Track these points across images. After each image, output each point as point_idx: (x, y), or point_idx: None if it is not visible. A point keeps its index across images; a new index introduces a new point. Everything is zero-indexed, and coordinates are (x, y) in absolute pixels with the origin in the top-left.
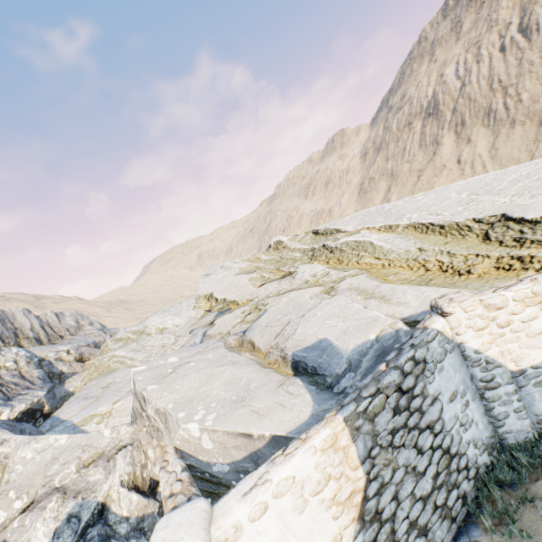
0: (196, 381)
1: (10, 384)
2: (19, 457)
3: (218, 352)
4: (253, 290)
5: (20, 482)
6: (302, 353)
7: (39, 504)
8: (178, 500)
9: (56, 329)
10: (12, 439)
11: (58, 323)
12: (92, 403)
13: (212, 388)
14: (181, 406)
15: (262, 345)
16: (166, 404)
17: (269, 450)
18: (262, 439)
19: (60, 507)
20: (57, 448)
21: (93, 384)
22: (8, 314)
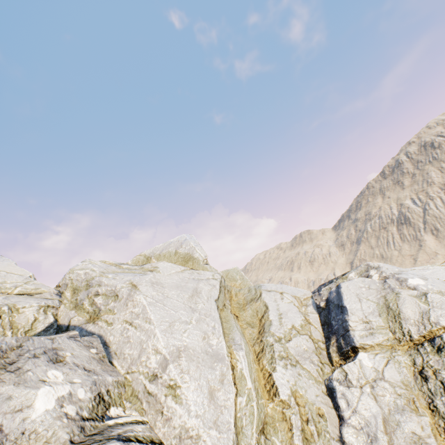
0: None
1: None
2: None
3: None
4: None
5: None
6: None
7: None
8: None
9: None
10: None
11: None
12: None
13: None
14: None
15: None
16: None
17: None
18: None
19: None
20: None
21: None
22: None
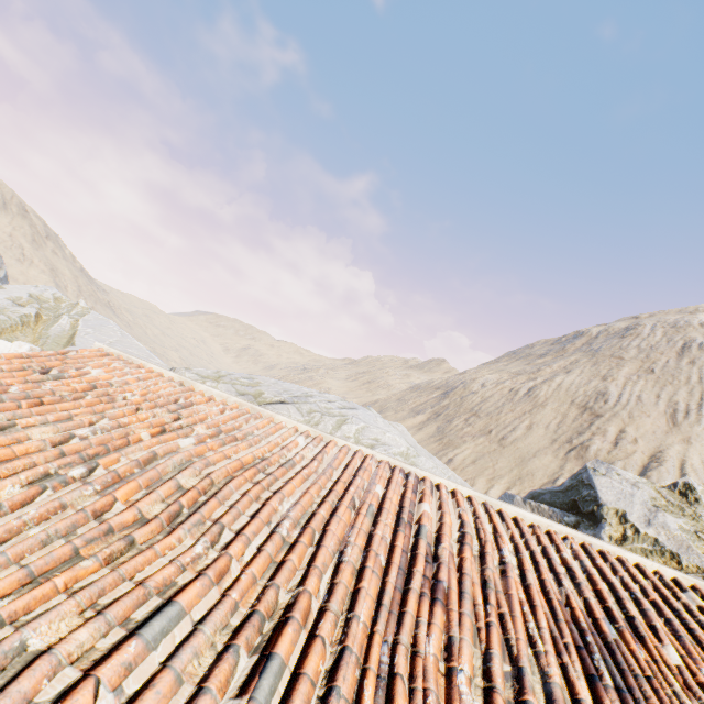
0: None
1: None
2: None
3: None
4: (1, 297)
5: None
6: None
7: None
8: None
9: None
10: None
11: None
12: None
13: None
14: None
15: None
16: None
17: None
18: None
19: None
20: None
21: None
22: None
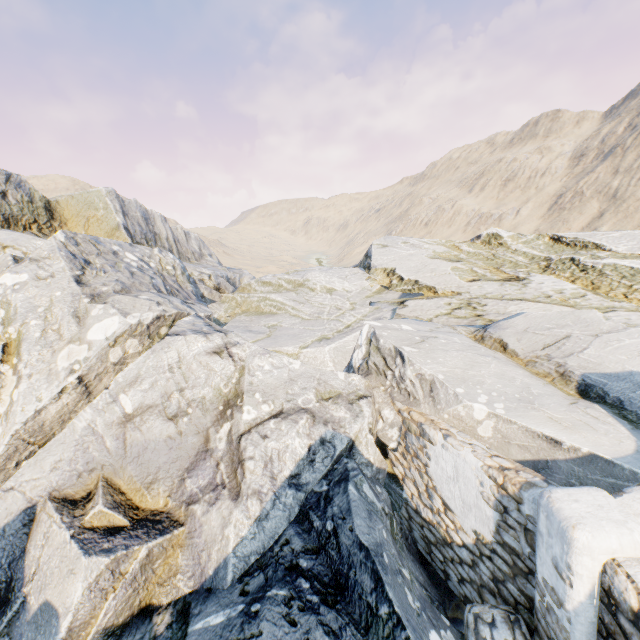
0: (458, 361)
1: (173, 288)
2: (257, 365)
3: (463, 339)
4: (461, 283)
5: (263, 388)
6: (600, 378)
7: (289, 416)
8: (525, 476)
9: (184, 249)
10: (245, 345)
11: (186, 243)
12: (267, 339)
13: (481, 375)
14: (454, 381)
15: (520, 350)
16: (434, 372)
17: (569, 466)
18: (571, 451)
19: (311, 428)
20: (292, 371)
21: (245, 319)
22: (150, 215)
